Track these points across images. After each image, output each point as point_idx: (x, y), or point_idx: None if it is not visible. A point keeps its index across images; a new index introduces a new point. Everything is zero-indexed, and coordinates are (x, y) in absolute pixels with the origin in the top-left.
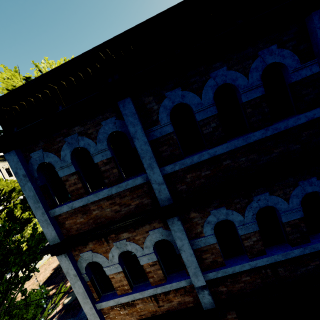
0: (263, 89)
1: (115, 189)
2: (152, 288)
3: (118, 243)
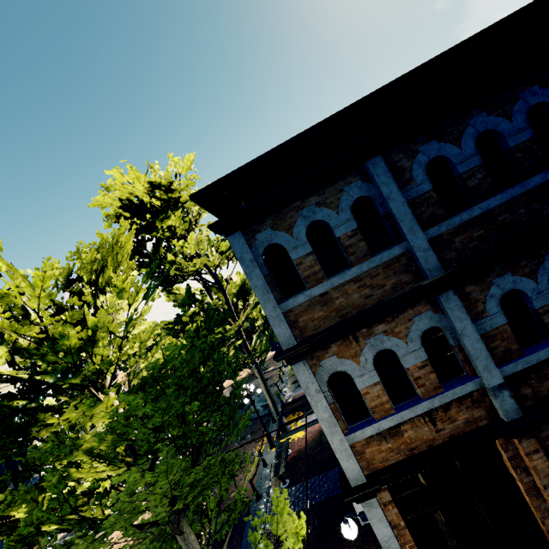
0: (532, 131)
1: (367, 265)
2: (426, 400)
3: (373, 340)
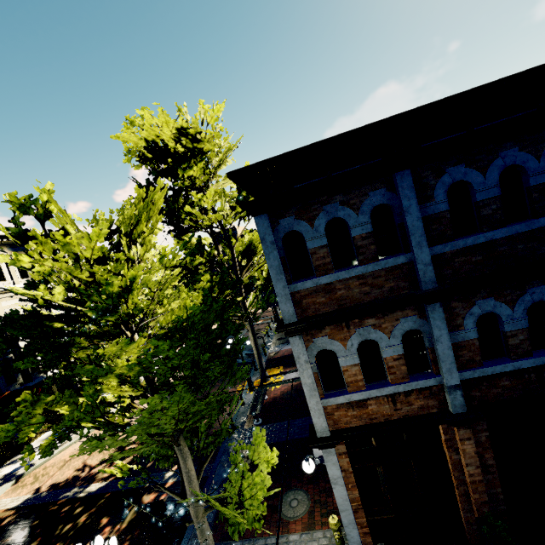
0: None
1: (372, 267)
2: (393, 385)
3: (362, 330)
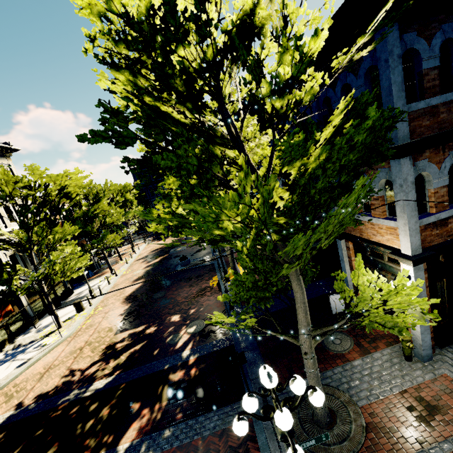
0: None
1: None
2: None
3: None
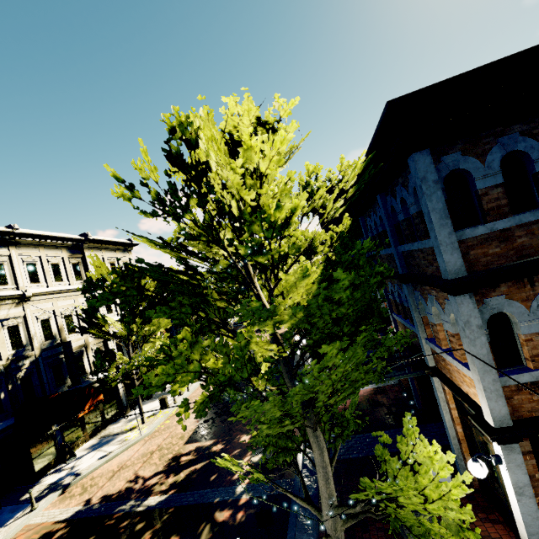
0: None
1: None
2: None
3: None
